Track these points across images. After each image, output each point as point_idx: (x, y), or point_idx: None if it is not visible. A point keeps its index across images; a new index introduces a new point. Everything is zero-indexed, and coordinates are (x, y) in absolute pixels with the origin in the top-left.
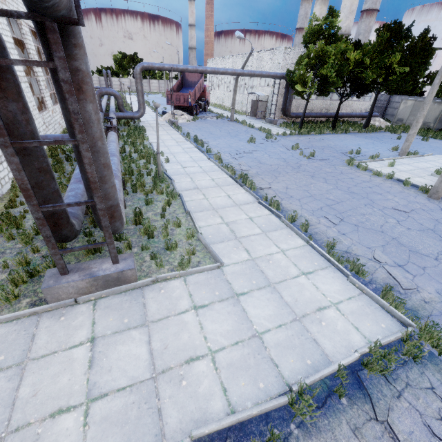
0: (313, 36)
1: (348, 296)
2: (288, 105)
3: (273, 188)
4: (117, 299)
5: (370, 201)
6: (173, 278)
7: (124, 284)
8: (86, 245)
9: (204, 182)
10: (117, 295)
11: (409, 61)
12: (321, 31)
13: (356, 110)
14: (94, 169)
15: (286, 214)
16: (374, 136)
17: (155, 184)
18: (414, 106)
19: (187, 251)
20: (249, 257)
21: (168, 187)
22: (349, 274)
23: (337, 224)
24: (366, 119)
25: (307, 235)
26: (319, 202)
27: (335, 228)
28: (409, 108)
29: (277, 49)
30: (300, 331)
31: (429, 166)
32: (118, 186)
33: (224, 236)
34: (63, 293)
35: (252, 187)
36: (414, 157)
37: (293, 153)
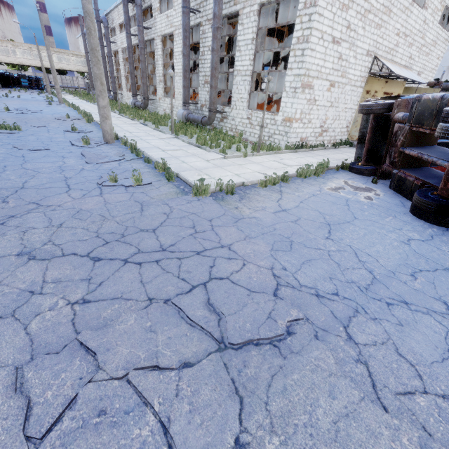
0: None
1: None
2: None
3: None
4: None
5: None
6: None
7: None
8: None
9: None
10: None
11: None
12: None
13: None
14: None
15: None
16: None
17: None
18: None
19: None
20: None
21: None
22: None
23: None
24: None
25: None
26: None
27: None
28: None
29: None
30: None
31: None
32: None
33: None
34: None
35: None
36: None
37: None
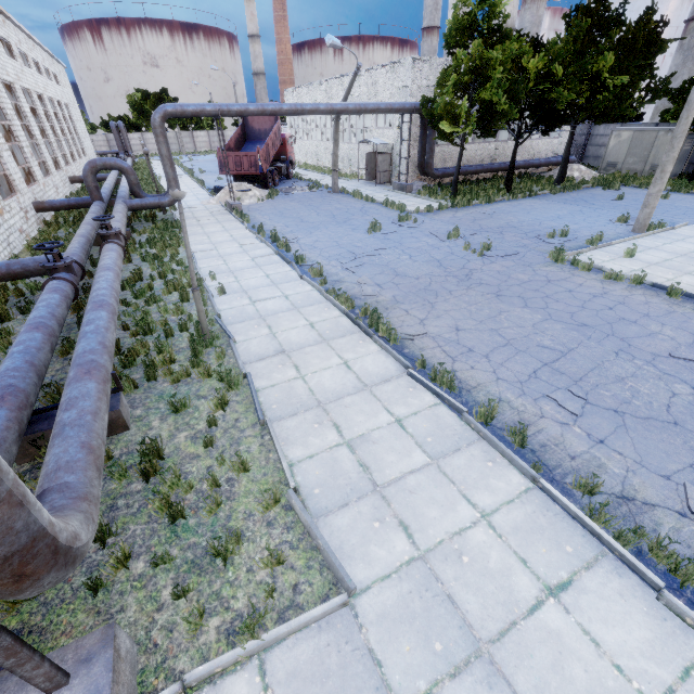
0: (461, 35)
1: (680, 665)
2: (428, 157)
3: (430, 334)
4: None
5: (622, 342)
6: (230, 667)
7: None
8: None
9: (296, 334)
10: None
11: (626, 66)
12: (475, 24)
13: (539, 154)
14: None
15: (469, 399)
16: (579, 197)
17: (193, 357)
18: (632, 139)
19: (265, 549)
20: (413, 552)
21: (219, 364)
22: (660, 585)
23: (579, 413)
24: (559, 169)
25: (527, 455)
26: (527, 356)
27: (580, 427)
28: (626, 143)
29: (401, 62)
30: None
31: (692, 248)
32: (92, 403)
33: (349, 486)
34: None
35: (391, 337)
36: (659, 233)
37: (451, 247)
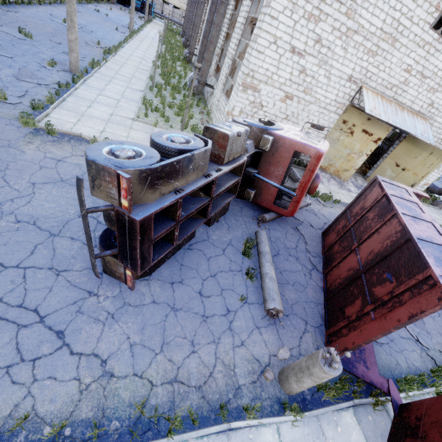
0: None
1: None
2: None
3: None
4: None
5: None
6: None
7: None
8: None
9: None
10: None
11: None
12: None
13: None
14: None
15: None
16: None
17: None
18: None
19: None
20: None
21: None
22: None
23: None
24: None
25: None
26: None
27: None
28: None
29: None
30: None
31: None
32: None
33: None
34: (440, 206)
35: None
36: None
37: (437, 182)
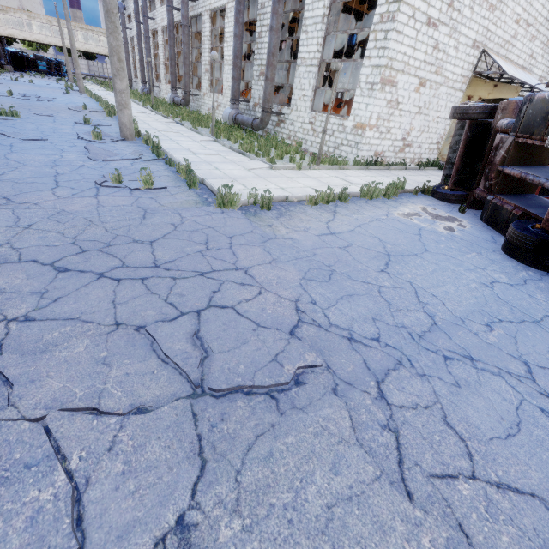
0: None
1: None
2: None
3: None
4: None
5: None
6: None
7: None
8: None
9: None
10: None
11: None
12: None
13: None
14: None
15: None
16: None
17: None
18: None
19: None
20: None
21: None
22: None
23: None
24: None
25: None
26: None
27: None
28: None
29: None
30: None
31: None
32: None
33: None
34: None
35: None
36: None
37: None
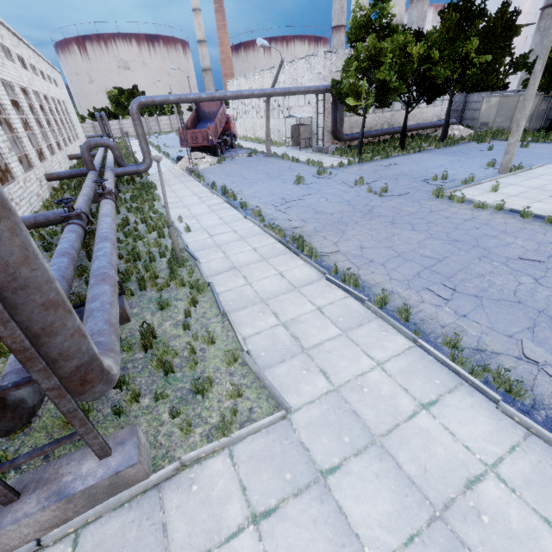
0: (360, 32)
1: (508, 445)
2: (339, 125)
3: (342, 251)
4: (116, 521)
5: (484, 251)
6: (210, 454)
7: (126, 489)
8: (41, 447)
9: (243, 256)
10: (116, 511)
11: (489, 47)
12: (369, 23)
13: (426, 119)
14: (14, 328)
15: (370, 293)
16: (457, 150)
17: (171, 273)
18: (499, 103)
19: (229, 389)
20: (330, 387)
21: (190, 276)
22: (497, 398)
23: (449, 298)
24: (442, 130)
25: (410, 326)
26: (412, 263)
27: (449, 307)
28: (494, 107)
29: (315, 55)
30: (450, 547)
31: (544, 182)
32: (108, 297)
33: (285, 350)
34: (11, 540)
35: (312, 255)
36: (519, 173)
37: (358, 191)
